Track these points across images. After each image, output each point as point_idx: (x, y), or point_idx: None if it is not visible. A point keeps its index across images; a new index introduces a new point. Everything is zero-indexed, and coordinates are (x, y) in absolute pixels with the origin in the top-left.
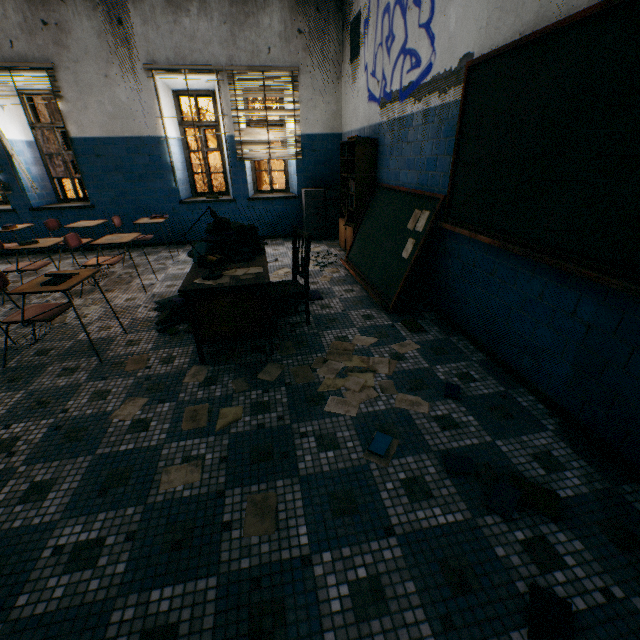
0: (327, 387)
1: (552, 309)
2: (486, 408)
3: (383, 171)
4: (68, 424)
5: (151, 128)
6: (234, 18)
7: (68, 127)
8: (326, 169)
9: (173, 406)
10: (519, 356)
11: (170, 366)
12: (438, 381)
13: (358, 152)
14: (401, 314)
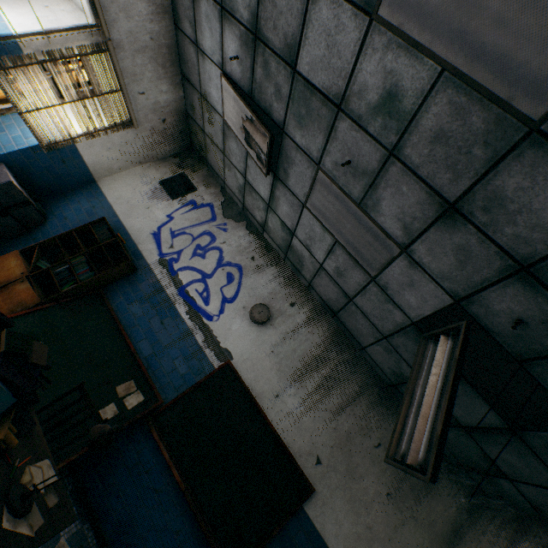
0: None
1: (179, 546)
2: None
3: (120, 295)
4: None
5: None
6: (159, 51)
7: None
8: (50, 179)
9: None
10: None
11: None
12: None
13: (122, 266)
14: None
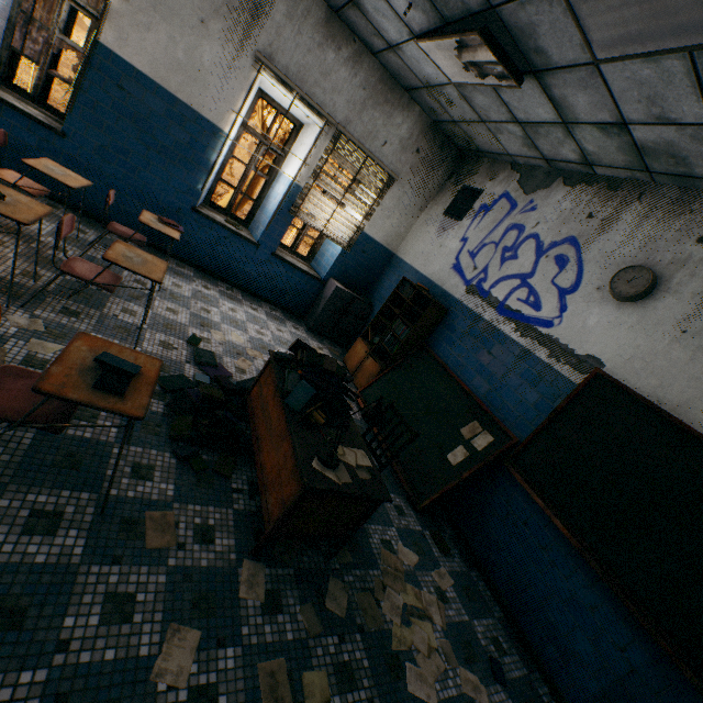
0: (399, 642)
1: (600, 628)
2: (524, 702)
3: (441, 342)
4: (77, 688)
5: (217, 113)
6: (375, 92)
7: (103, 25)
8: (363, 273)
9: (239, 656)
10: (544, 640)
11: (212, 550)
12: (482, 648)
13: (429, 311)
14: (425, 515)
